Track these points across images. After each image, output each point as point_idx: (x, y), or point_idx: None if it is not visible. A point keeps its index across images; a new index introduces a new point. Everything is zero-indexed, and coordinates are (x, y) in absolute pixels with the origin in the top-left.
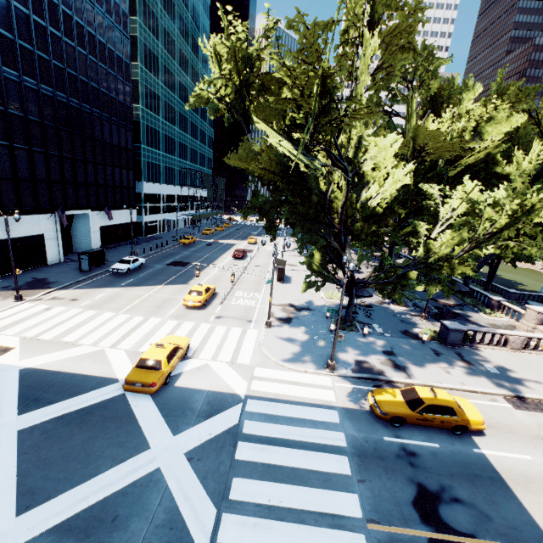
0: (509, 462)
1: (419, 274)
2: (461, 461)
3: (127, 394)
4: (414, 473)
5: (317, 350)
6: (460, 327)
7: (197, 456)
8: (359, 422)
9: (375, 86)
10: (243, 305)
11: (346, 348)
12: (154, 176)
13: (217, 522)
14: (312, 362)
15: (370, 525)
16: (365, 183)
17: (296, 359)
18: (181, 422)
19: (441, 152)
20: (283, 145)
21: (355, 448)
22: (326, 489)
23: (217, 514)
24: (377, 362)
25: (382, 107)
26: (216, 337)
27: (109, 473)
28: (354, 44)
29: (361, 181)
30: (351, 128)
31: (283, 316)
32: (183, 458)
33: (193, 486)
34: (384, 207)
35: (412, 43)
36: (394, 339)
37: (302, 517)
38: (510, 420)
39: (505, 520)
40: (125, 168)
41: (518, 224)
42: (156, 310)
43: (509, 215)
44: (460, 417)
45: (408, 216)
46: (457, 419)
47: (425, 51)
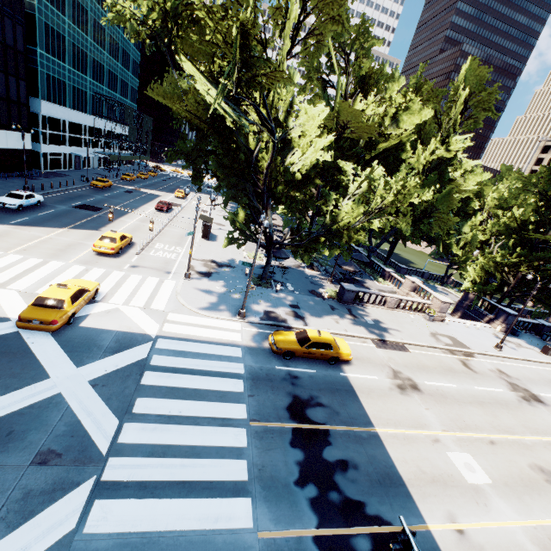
0: (362, 381)
1: (326, 239)
2: (330, 381)
3: (22, 332)
4: (293, 389)
5: (232, 301)
6: (354, 288)
7: (102, 383)
8: (258, 357)
9: (304, 52)
10: (163, 258)
11: (259, 301)
12: (57, 96)
13: (119, 429)
14: (226, 311)
15: (252, 423)
16: (291, 149)
17: (211, 307)
18: (85, 356)
19: (361, 133)
20: (211, 91)
21: (251, 374)
22: (221, 402)
23: (120, 424)
24: (283, 313)
25: (319, 75)
26: (130, 284)
27: (2, 398)
28: (286, 0)
29: (288, 147)
30: (273, 88)
31: (204, 270)
32: (87, 385)
33: (97, 405)
34: (306, 175)
35: (339, 17)
36: (301, 296)
37: (197, 421)
38: (371, 355)
39: (348, 414)
40: (14, 75)
41: (398, 204)
42: (58, 253)
43: (393, 195)
44: (335, 351)
45: (331, 190)
46: (333, 352)
47: (363, 27)
